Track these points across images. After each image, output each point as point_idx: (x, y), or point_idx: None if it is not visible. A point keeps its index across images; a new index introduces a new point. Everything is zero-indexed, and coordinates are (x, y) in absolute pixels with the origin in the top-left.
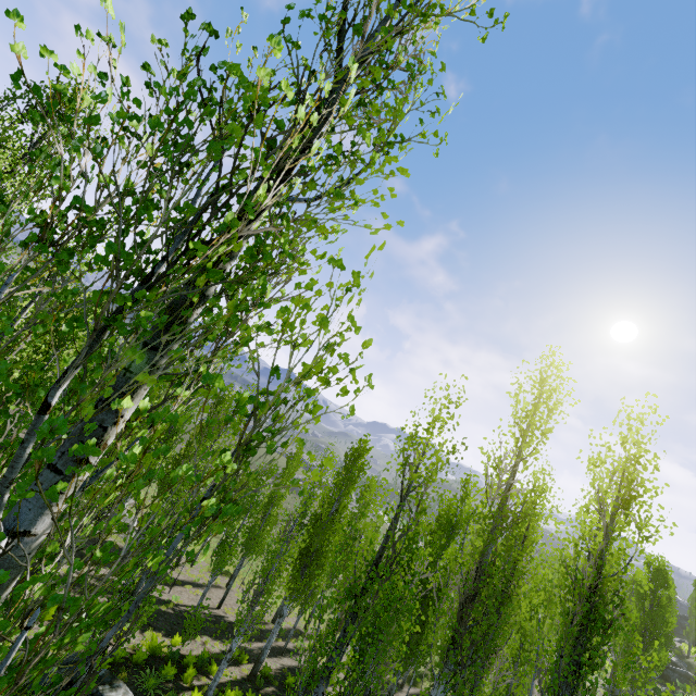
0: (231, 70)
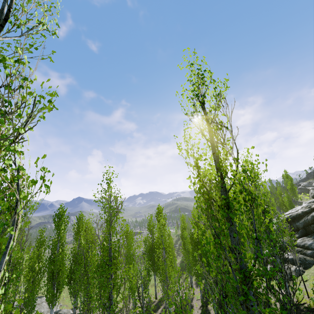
0: (247, 161)
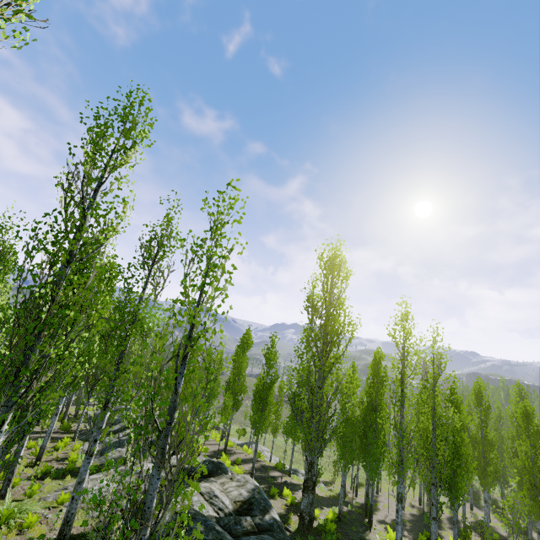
0: None
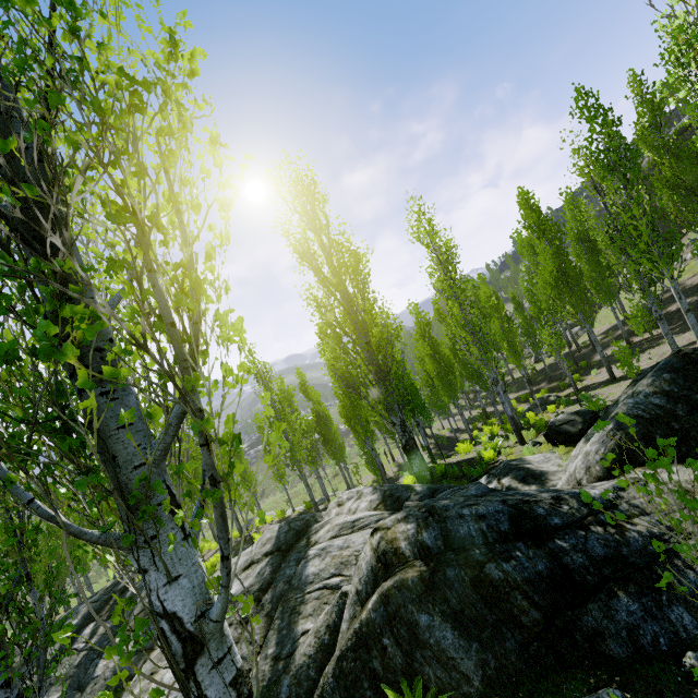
0: None
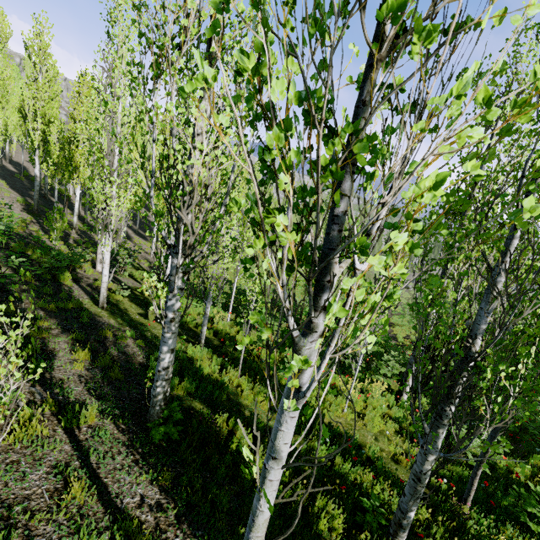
0: None
